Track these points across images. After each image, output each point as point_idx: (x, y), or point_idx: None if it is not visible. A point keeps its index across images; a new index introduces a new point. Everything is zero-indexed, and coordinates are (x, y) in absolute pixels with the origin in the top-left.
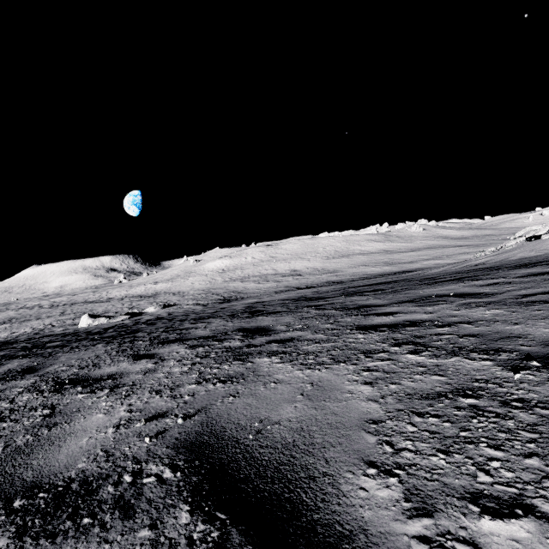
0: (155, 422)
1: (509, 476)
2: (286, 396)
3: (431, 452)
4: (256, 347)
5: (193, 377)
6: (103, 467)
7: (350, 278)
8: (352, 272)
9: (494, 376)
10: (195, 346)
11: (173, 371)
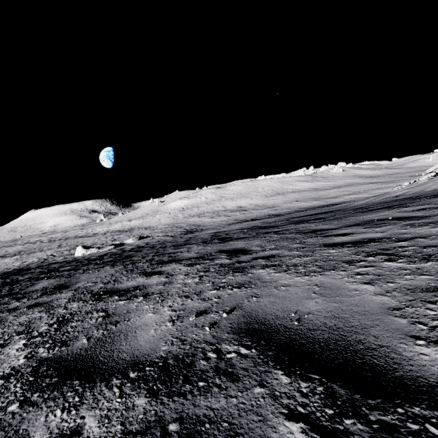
0: (202, 317)
1: None
2: (302, 295)
3: None
4: (246, 263)
5: (208, 285)
6: (184, 349)
7: (286, 211)
8: (288, 206)
9: None
10: (191, 264)
11: (188, 282)
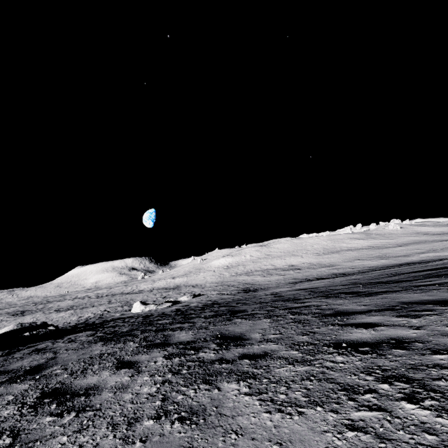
0: None
1: None
2: None
3: None
4: None
5: None
6: None
7: (354, 270)
8: (350, 265)
9: None
10: (405, 315)
11: None
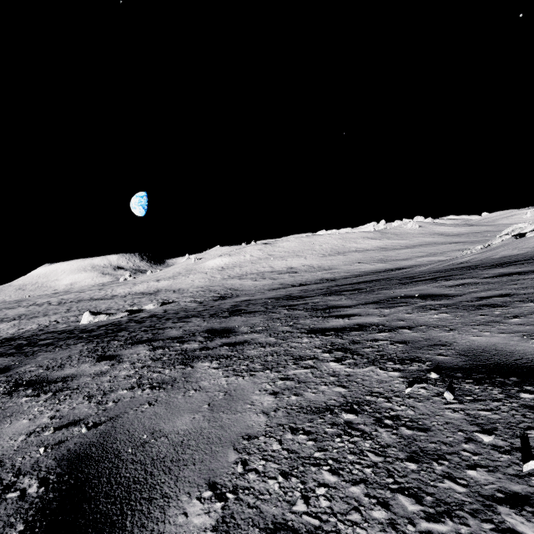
0: (64, 430)
1: (323, 505)
2: (194, 406)
3: (274, 474)
4: (207, 350)
5: (132, 381)
6: None
7: (343, 275)
8: (347, 269)
9: (391, 389)
10: (157, 347)
11: (119, 375)
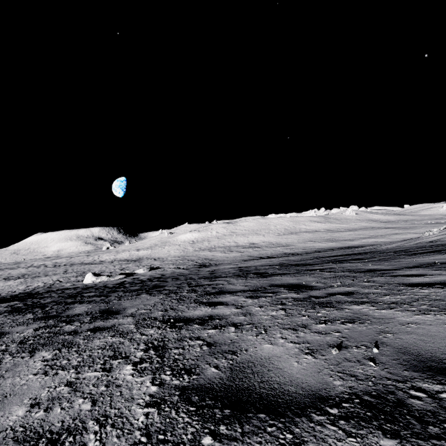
0: (345, 351)
1: None
2: None
3: None
4: (325, 298)
5: (305, 318)
6: (368, 385)
7: (303, 251)
8: (303, 246)
9: None
10: (252, 296)
11: (274, 314)
